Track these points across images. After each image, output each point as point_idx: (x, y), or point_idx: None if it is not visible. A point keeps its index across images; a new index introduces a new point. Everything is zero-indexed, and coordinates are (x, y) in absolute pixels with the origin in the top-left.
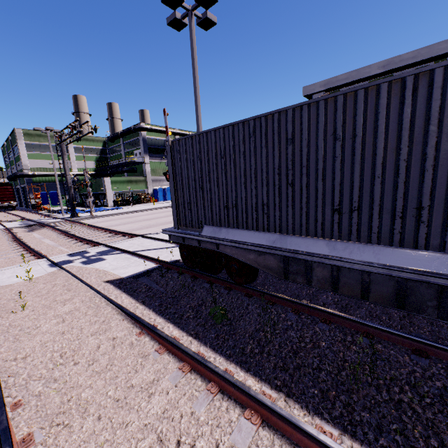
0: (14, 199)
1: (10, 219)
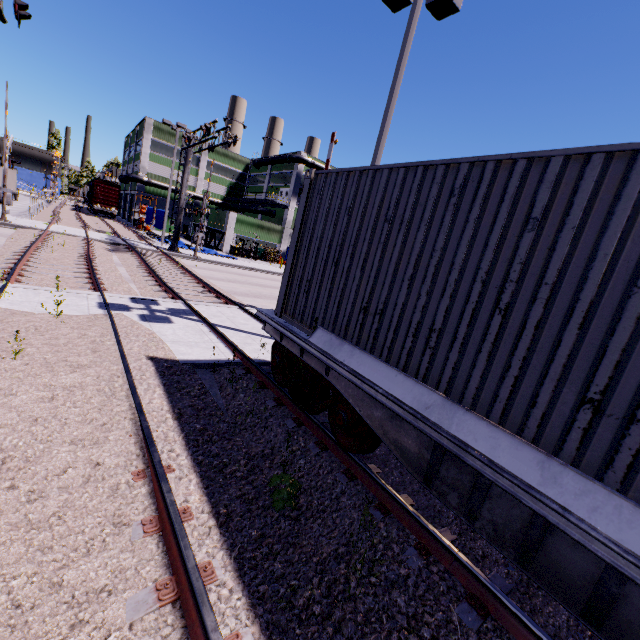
0: (117, 206)
1: (100, 228)
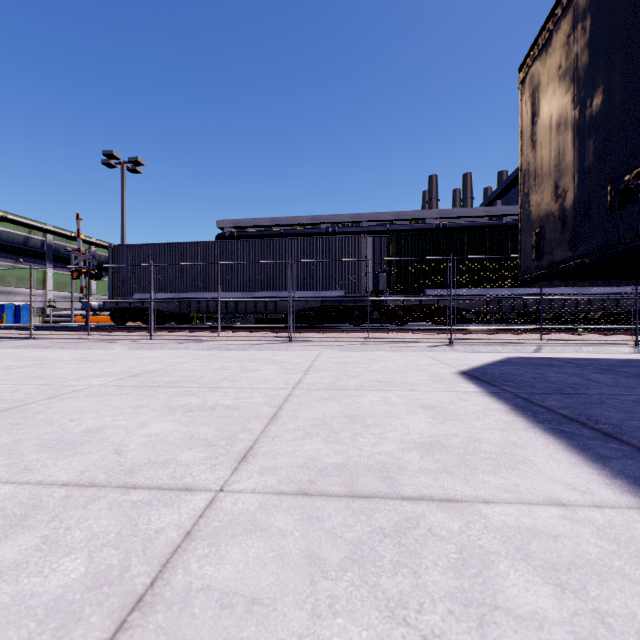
0: None
1: None
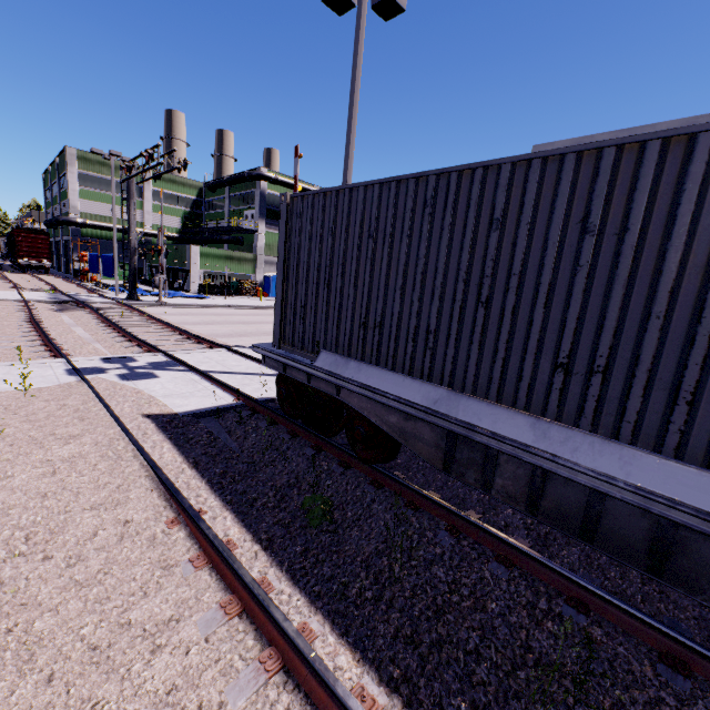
0: (49, 257)
1: (35, 287)
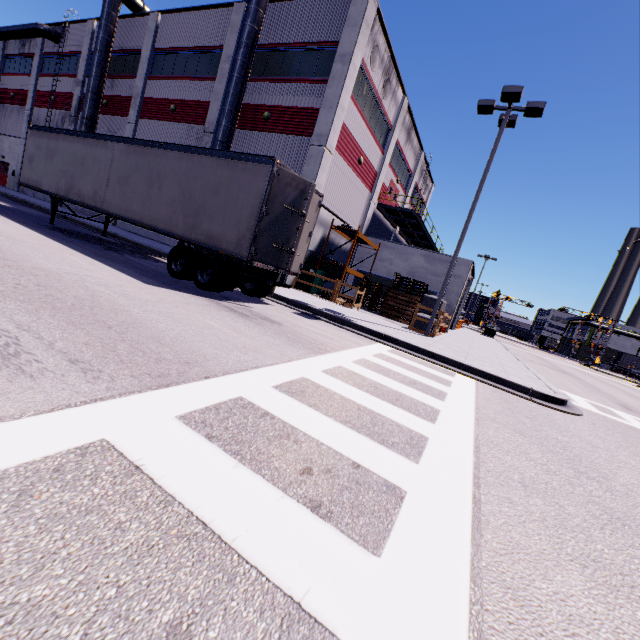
0: None
1: None
